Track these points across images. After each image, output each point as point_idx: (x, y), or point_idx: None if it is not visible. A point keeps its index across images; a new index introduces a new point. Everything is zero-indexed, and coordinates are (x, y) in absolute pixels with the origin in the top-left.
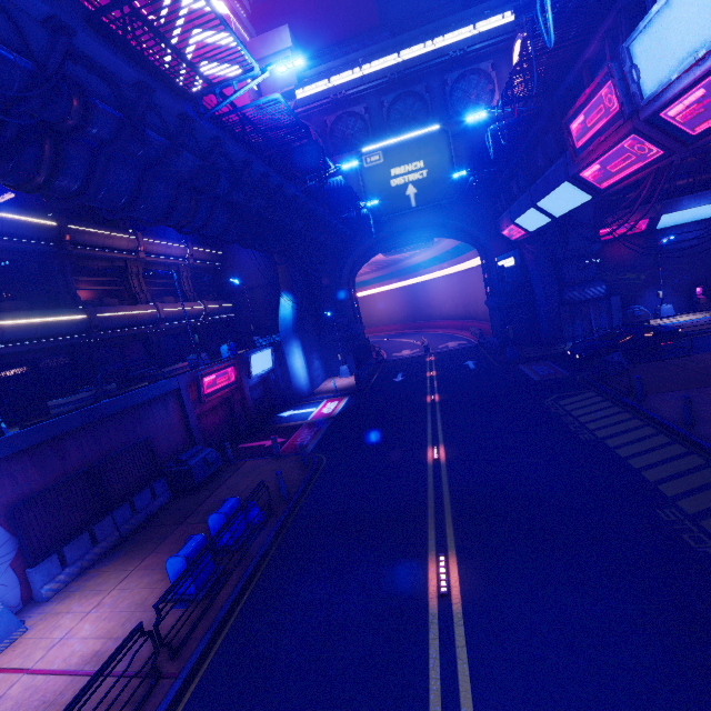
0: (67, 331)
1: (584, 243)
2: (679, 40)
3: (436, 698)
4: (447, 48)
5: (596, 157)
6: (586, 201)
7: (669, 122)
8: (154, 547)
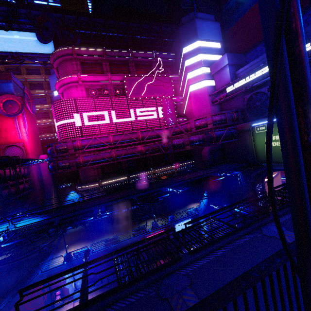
0: None
1: None
2: None
3: None
4: None
5: None
6: None
7: None
8: None
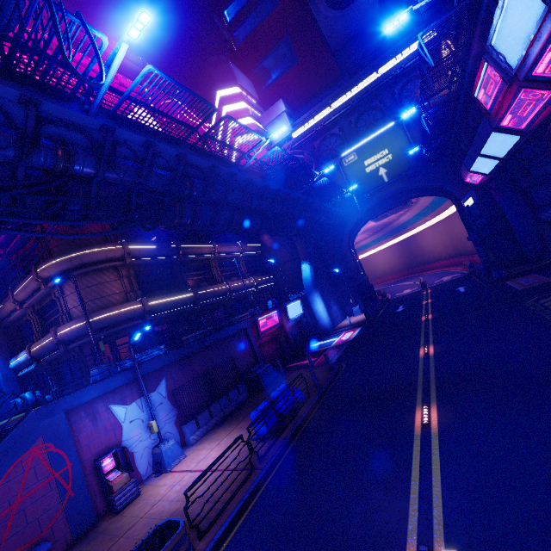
0: (185, 303)
1: (547, 169)
2: (517, 33)
3: (415, 472)
4: (389, 71)
5: (504, 111)
6: (517, 140)
7: (542, 75)
8: (243, 418)
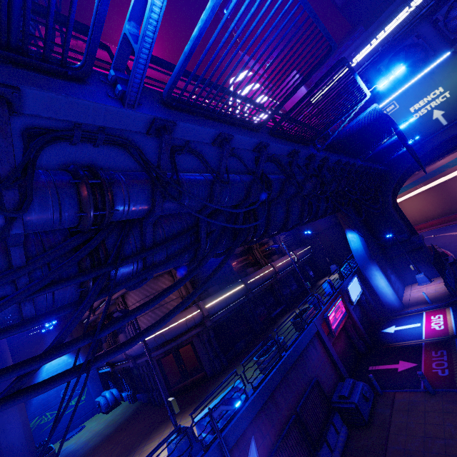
0: (237, 297)
1: None
2: None
3: None
4: None
5: None
6: None
7: None
8: None
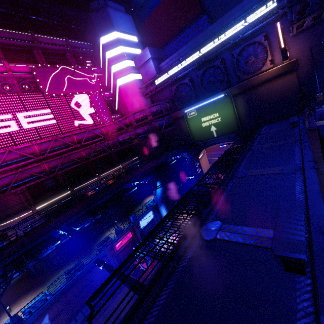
0: None
1: None
2: None
3: None
4: (228, 39)
5: None
6: None
7: None
8: None
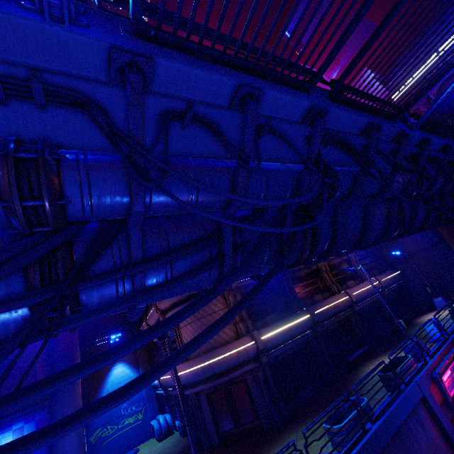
0: (302, 330)
1: None
2: None
3: None
4: None
5: None
6: None
7: None
8: None
